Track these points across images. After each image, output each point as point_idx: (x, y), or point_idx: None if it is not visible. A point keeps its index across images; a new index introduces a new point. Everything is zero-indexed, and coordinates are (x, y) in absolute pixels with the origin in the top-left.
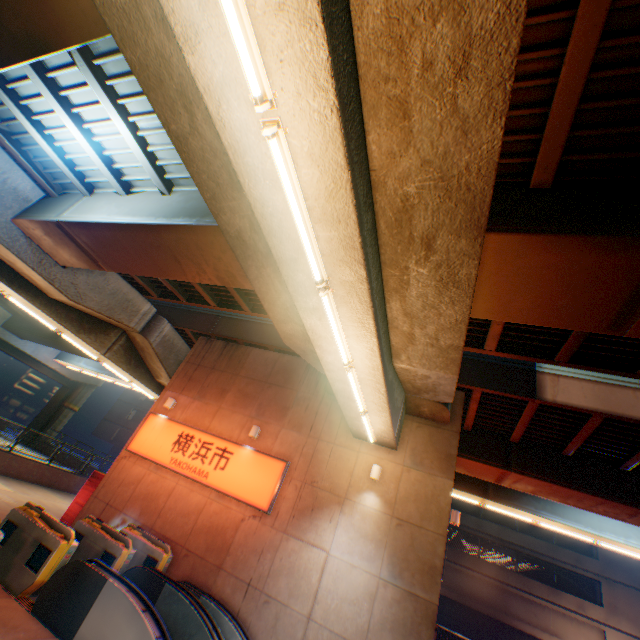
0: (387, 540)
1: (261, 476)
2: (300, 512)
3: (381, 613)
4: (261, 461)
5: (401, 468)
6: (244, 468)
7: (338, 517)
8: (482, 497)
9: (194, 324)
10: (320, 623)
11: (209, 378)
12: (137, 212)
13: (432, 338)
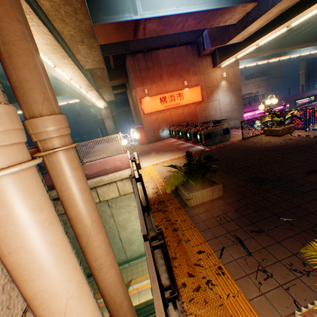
0: (230, 90)
1: (195, 94)
2: (209, 96)
3: (233, 103)
4: (192, 91)
5: (227, 71)
6: (189, 95)
7: (218, 92)
8: None
9: (114, 51)
10: (223, 113)
11: (150, 74)
12: (193, 2)
13: None
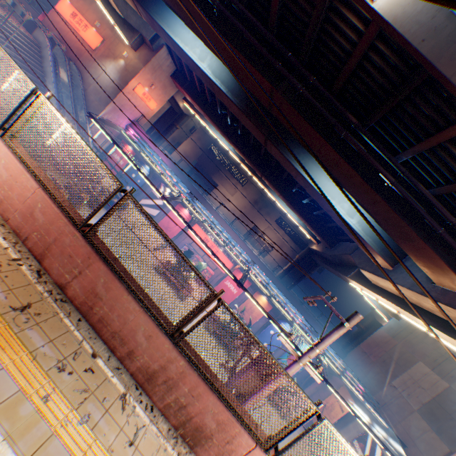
0: (121, 73)
1: (96, 41)
2: (104, 57)
3: (113, 86)
4: (97, 36)
5: (134, 59)
6: (92, 36)
7: (113, 63)
8: (193, 110)
9: None
10: (99, 82)
11: None
12: None
13: (110, 0)
